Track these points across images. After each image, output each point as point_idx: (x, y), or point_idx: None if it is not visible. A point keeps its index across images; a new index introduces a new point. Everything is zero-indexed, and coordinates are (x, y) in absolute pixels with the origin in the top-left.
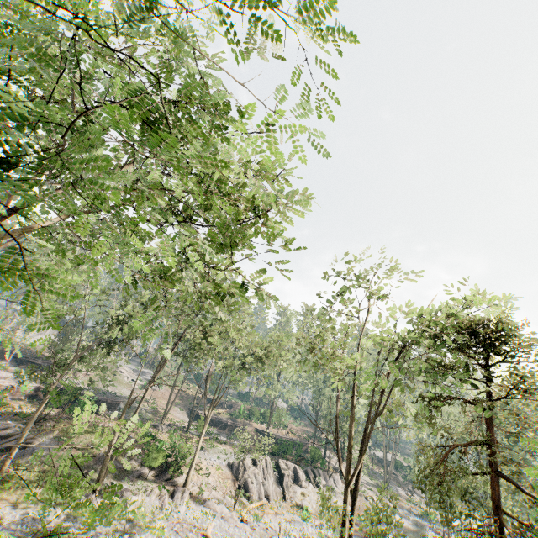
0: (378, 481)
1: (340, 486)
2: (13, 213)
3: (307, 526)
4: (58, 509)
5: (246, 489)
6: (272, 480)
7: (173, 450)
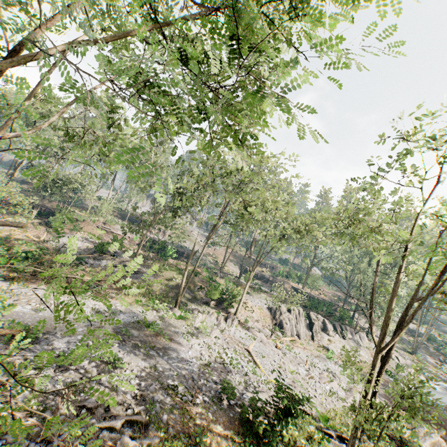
0: (405, 346)
1: (365, 342)
2: (22, 48)
3: (330, 364)
4: (154, 312)
5: (281, 327)
6: (303, 325)
7: (227, 291)
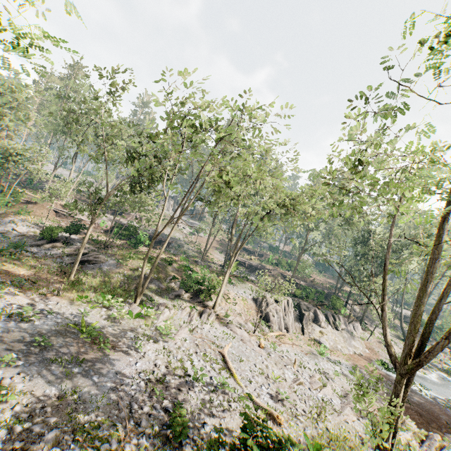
0: (399, 333)
1: (359, 332)
2: None
3: (323, 361)
4: (103, 310)
5: (267, 320)
6: (292, 317)
7: (204, 281)
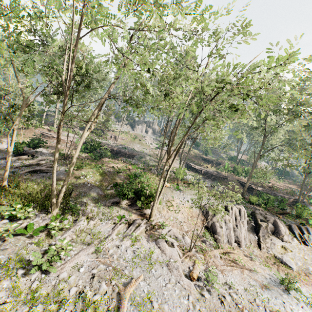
0: None
1: None
2: None
3: (289, 299)
4: (2, 223)
5: (214, 231)
6: (246, 228)
7: (143, 188)
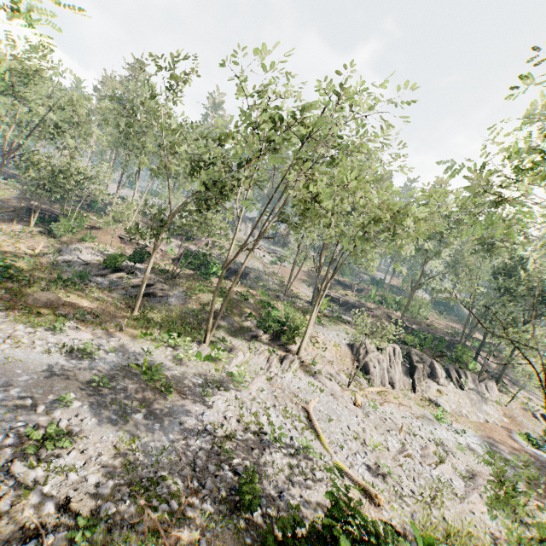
0: None
1: (495, 394)
2: None
3: (440, 428)
4: (169, 350)
5: (366, 372)
6: (400, 369)
7: (286, 321)
